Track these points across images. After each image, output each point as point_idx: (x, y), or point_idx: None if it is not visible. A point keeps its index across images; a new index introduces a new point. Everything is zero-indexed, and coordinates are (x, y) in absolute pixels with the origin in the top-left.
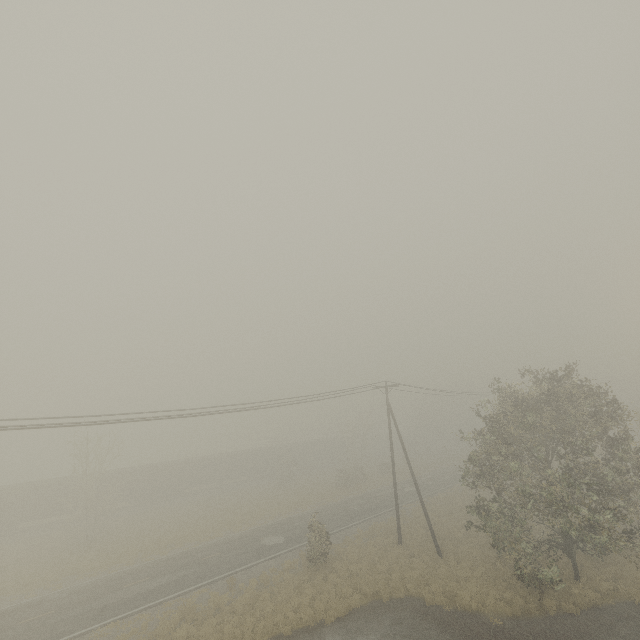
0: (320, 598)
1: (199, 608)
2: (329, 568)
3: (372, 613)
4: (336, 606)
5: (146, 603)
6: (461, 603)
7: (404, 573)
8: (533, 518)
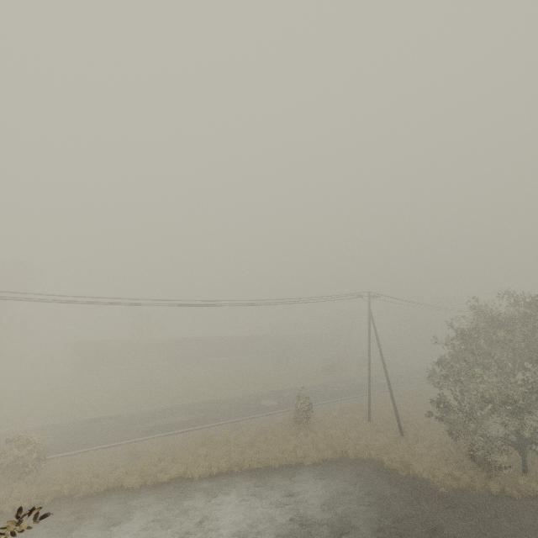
0: (301, 447)
1: (215, 438)
2: (310, 428)
3: (340, 465)
4: (312, 455)
5: (180, 429)
6: (414, 471)
7: (369, 442)
8: (494, 419)
